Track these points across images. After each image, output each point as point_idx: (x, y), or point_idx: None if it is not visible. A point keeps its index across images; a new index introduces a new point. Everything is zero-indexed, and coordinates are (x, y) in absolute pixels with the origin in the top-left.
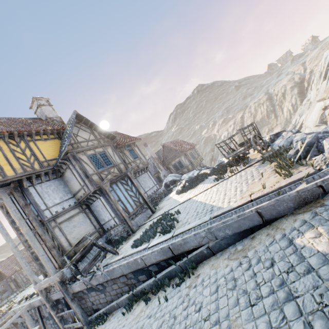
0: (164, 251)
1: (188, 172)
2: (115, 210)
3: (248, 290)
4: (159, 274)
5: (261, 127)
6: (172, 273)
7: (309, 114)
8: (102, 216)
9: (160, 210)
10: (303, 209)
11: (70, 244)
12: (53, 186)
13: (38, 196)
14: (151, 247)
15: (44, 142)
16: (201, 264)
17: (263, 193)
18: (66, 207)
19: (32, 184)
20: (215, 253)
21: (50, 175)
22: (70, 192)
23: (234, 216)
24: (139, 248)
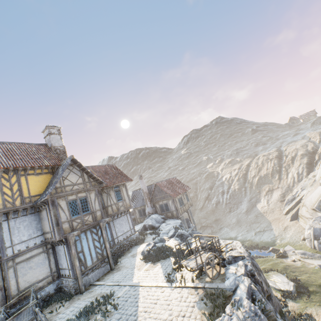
0: None
1: (168, 223)
2: (72, 263)
3: None
4: None
5: (263, 183)
6: None
7: (309, 193)
8: (61, 261)
9: (117, 272)
10: None
11: (18, 288)
12: (27, 222)
13: (8, 232)
14: None
15: (36, 176)
16: None
17: None
18: (31, 246)
19: (7, 219)
20: None
21: (28, 210)
22: (41, 229)
23: None
24: None
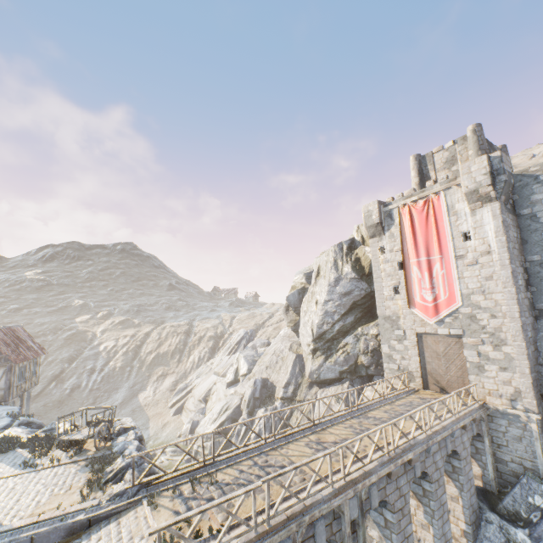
0: None
1: None
2: None
3: None
4: None
5: (159, 364)
6: None
7: (203, 381)
8: None
9: None
10: (68, 539)
11: None
12: None
13: None
14: None
15: None
16: None
17: (52, 516)
18: None
19: None
20: None
21: None
22: None
23: (7, 540)
24: None
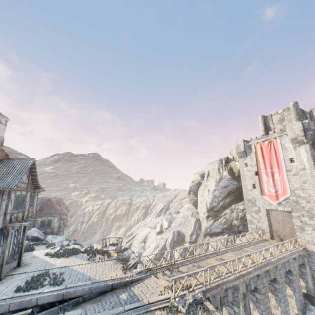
0: (59, 295)
1: (55, 237)
2: None
3: (101, 311)
4: (37, 313)
5: (116, 220)
6: (51, 312)
7: (142, 231)
8: None
9: (29, 266)
10: (124, 287)
11: None
12: None
13: None
14: (47, 292)
15: None
16: (74, 307)
17: (116, 277)
18: None
19: None
20: (85, 301)
21: None
22: None
23: (104, 284)
24: (32, 291)
